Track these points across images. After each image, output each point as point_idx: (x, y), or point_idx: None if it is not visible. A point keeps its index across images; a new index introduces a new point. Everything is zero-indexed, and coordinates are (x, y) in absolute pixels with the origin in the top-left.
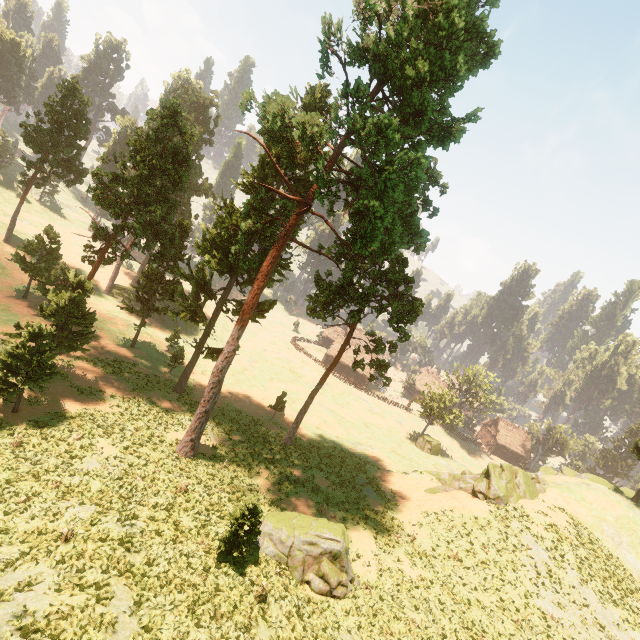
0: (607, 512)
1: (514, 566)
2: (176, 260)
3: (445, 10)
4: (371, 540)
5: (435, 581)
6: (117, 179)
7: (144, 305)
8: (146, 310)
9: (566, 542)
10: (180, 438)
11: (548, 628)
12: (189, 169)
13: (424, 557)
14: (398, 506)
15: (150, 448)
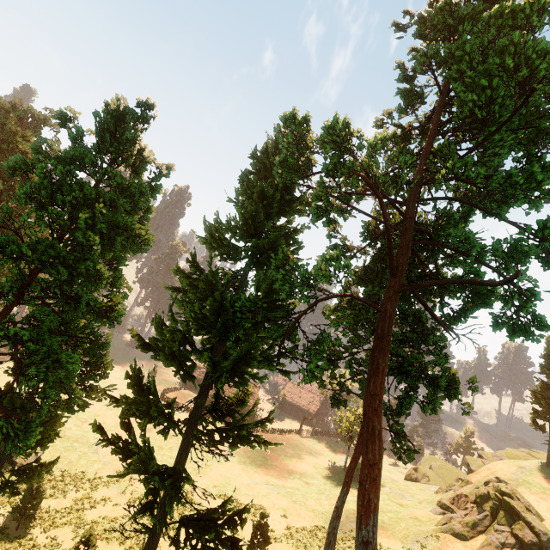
0: None
1: None
2: None
3: None
4: None
5: None
6: None
7: None
8: None
9: None
10: None
11: None
12: (149, 220)
13: None
14: None
15: None
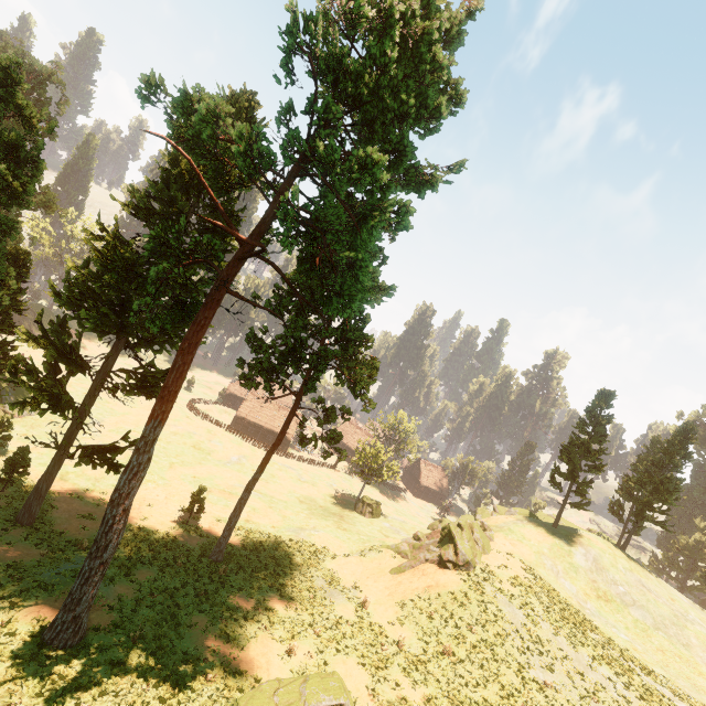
0: (542, 545)
1: (501, 639)
2: (8, 311)
3: (426, 41)
4: (360, 669)
5: (440, 694)
6: None
7: None
8: None
9: (531, 592)
10: (46, 613)
11: (547, 700)
12: (38, 173)
13: (419, 666)
14: (370, 604)
15: None
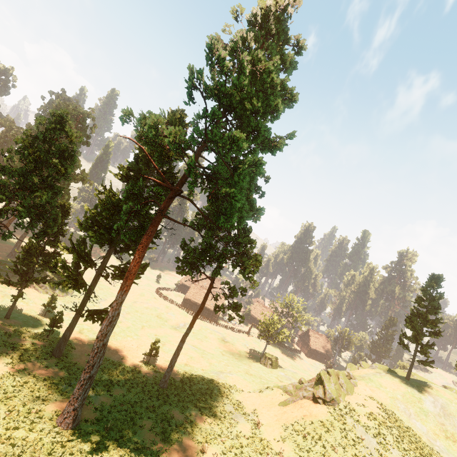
0: (396, 392)
1: None
2: (57, 235)
3: (267, 72)
4: None
5: None
6: (3, 170)
7: (22, 277)
8: (24, 281)
9: (383, 426)
10: (60, 408)
11: None
12: (74, 163)
13: None
14: (262, 425)
15: (27, 429)
